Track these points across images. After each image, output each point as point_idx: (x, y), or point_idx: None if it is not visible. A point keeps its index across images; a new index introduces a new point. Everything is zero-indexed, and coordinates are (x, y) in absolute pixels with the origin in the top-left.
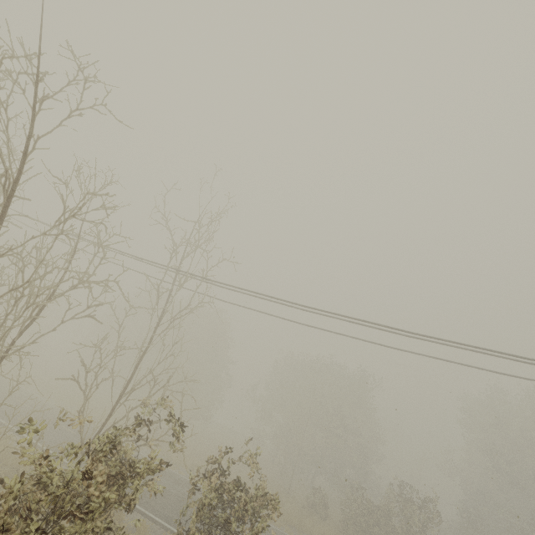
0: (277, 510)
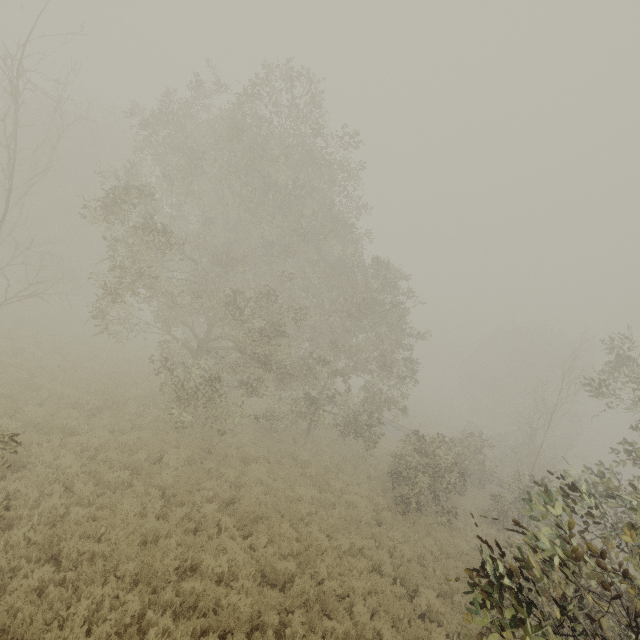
0: None
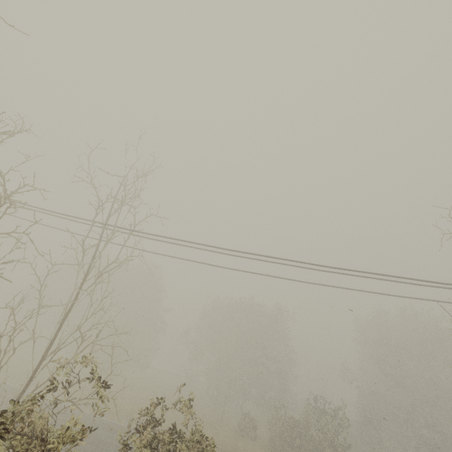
0: (215, 451)
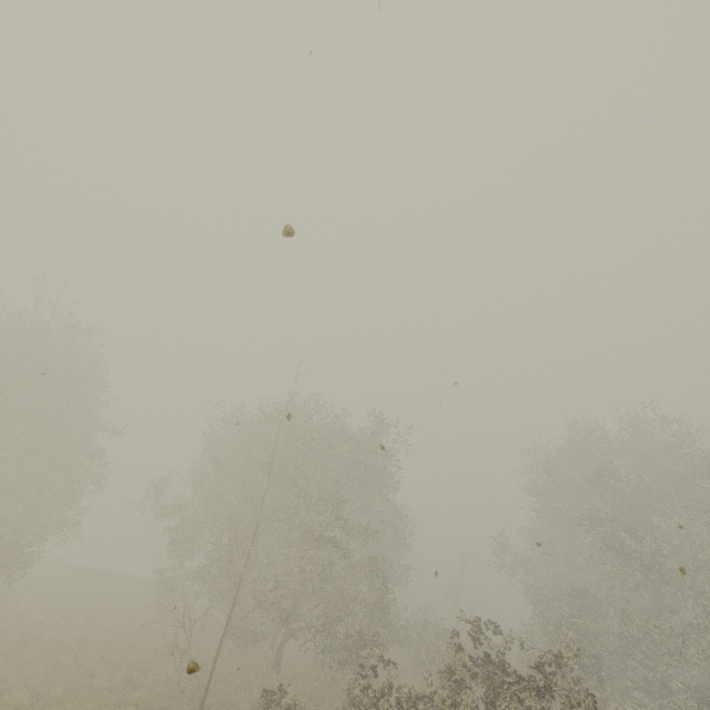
0: None
